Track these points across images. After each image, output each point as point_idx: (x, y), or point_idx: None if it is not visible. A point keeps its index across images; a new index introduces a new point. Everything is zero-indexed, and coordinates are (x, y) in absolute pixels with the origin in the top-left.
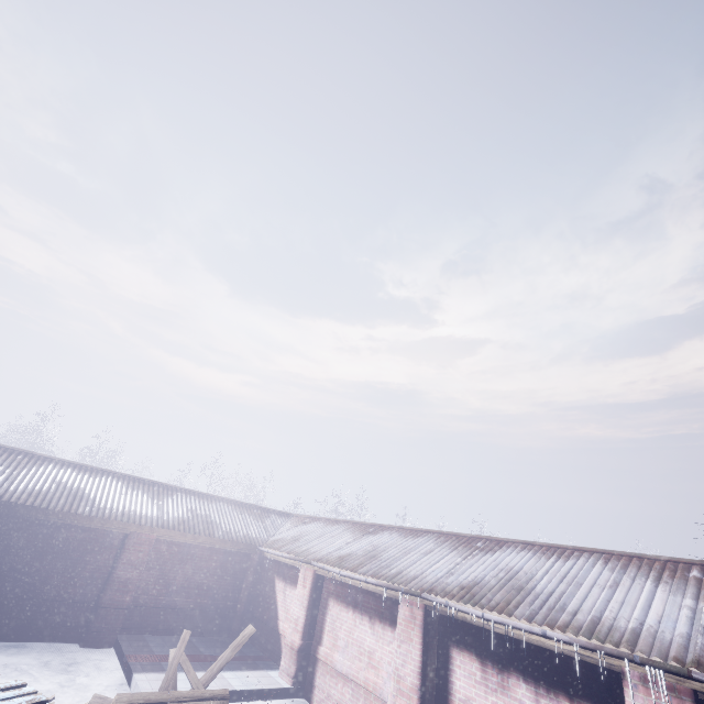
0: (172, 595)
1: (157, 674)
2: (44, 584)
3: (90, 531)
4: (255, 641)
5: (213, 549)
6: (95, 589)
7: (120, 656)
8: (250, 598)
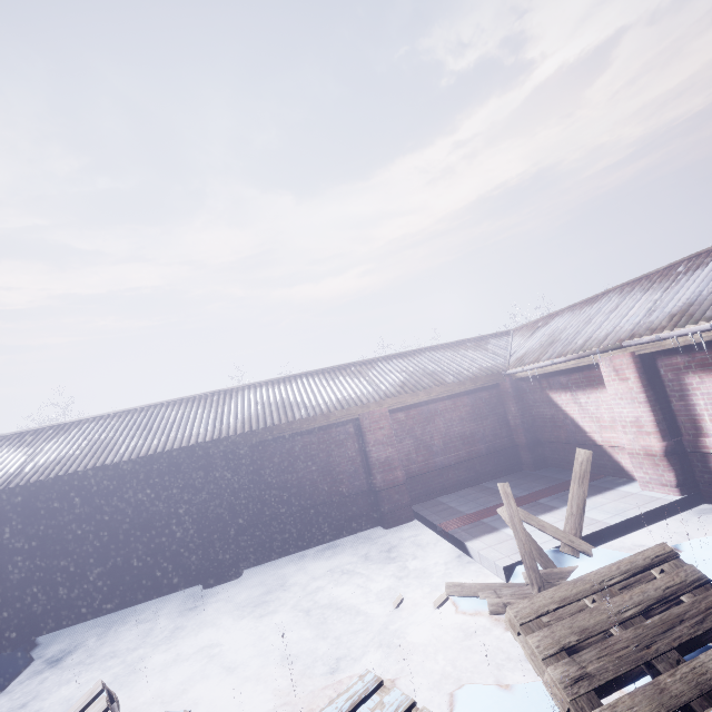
0: (439, 455)
1: (493, 536)
2: (314, 491)
3: (321, 431)
4: (562, 464)
5: (453, 396)
6: (361, 478)
7: (430, 526)
8: (526, 427)
